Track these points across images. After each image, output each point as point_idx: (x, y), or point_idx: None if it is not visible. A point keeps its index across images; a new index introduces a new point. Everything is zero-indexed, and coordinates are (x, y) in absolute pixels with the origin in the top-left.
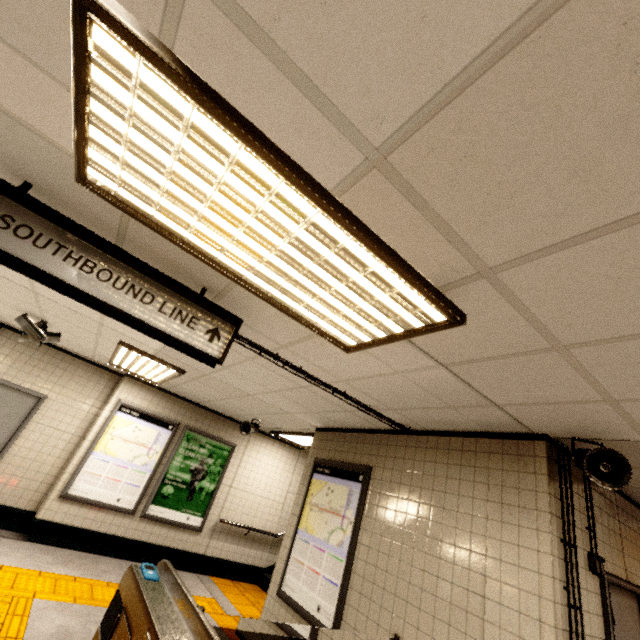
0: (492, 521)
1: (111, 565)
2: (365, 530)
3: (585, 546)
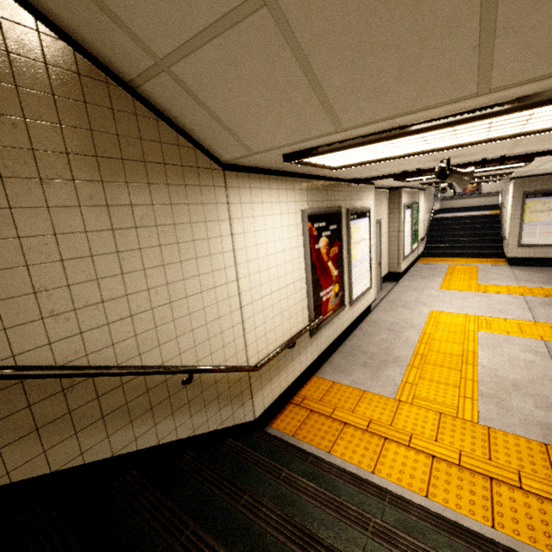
0: None
1: (419, 274)
2: None
3: None
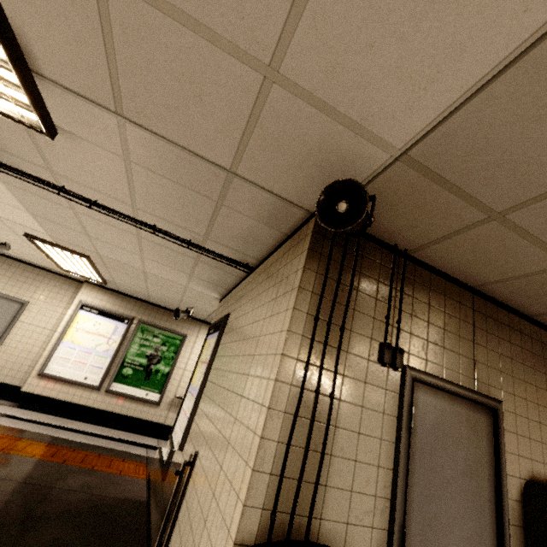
0: (266, 319)
1: (79, 427)
2: (212, 368)
3: (378, 336)
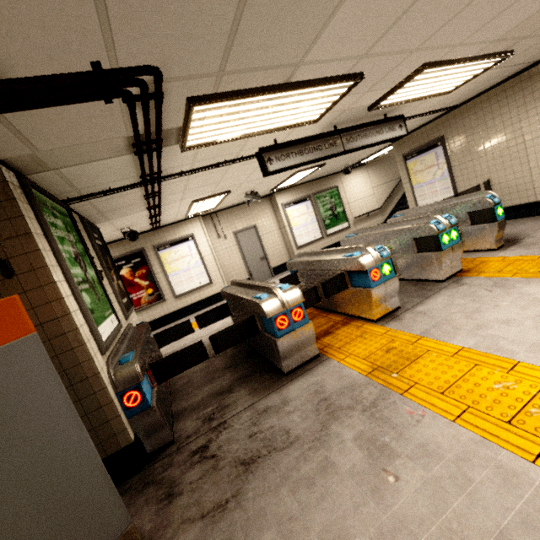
0: (521, 114)
1: None
2: (453, 161)
3: None
